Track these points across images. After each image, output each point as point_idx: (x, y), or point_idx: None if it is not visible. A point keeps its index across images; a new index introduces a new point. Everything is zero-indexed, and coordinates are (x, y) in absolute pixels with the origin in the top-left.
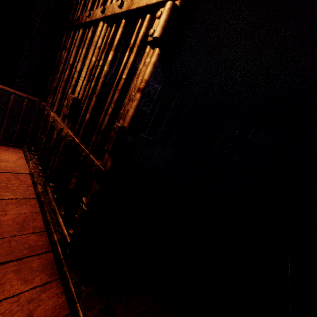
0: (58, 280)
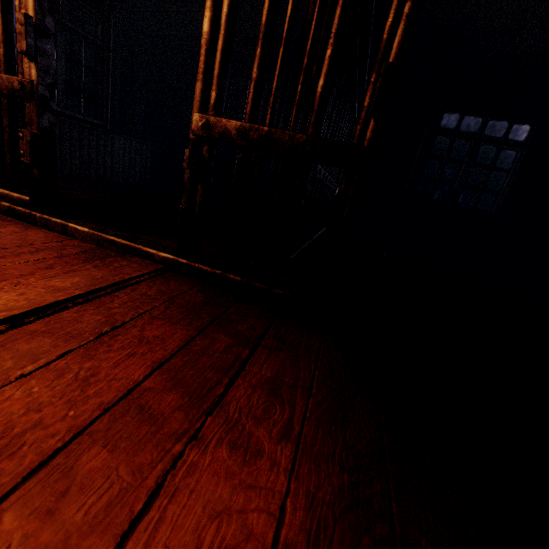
0: (38, 228)
